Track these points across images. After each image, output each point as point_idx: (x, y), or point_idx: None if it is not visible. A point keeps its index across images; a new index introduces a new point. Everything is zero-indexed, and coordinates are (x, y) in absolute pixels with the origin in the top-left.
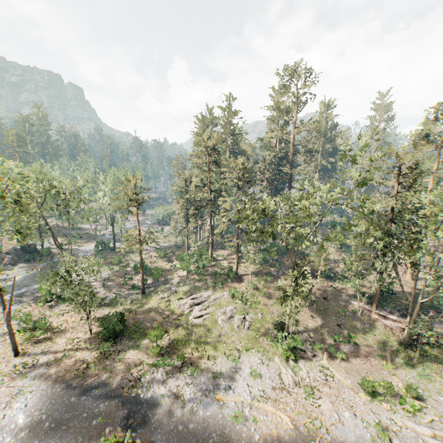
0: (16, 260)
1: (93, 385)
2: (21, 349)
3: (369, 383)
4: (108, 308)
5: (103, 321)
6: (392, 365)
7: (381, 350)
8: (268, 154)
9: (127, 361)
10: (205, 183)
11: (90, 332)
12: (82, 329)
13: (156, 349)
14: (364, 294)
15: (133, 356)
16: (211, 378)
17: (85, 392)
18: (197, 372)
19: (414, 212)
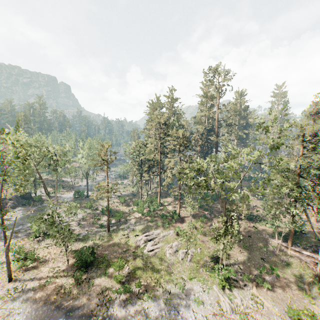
0: (16, 204)
1: (68, 308)
2: (14, 276)
3: (295, 311)
4: (81, 242)
5: (78, 253)
6: (310, 294)
7: (299, 281)
8: (200, 127)
9: (95, 287)
10: (155, 148)
11: (67, 262)
12: (61, 259)
13: (118, 277)
14: (280, 233)
15: (100, 283)
16: (163, 304)
17: (61, 314)
18: (151, 297)
19: (316, 168)
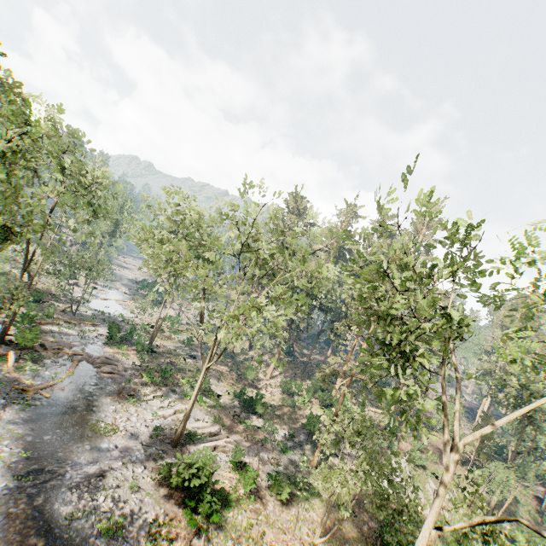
0: None
1: None
2: None
3: None
4: (304, 504)
5: None
6: None
7: (535, 522)
8: None
9: None
10: None
11: None
12: None
13: None
14: None
15: None
16: None
17: None
18: None
19: None
